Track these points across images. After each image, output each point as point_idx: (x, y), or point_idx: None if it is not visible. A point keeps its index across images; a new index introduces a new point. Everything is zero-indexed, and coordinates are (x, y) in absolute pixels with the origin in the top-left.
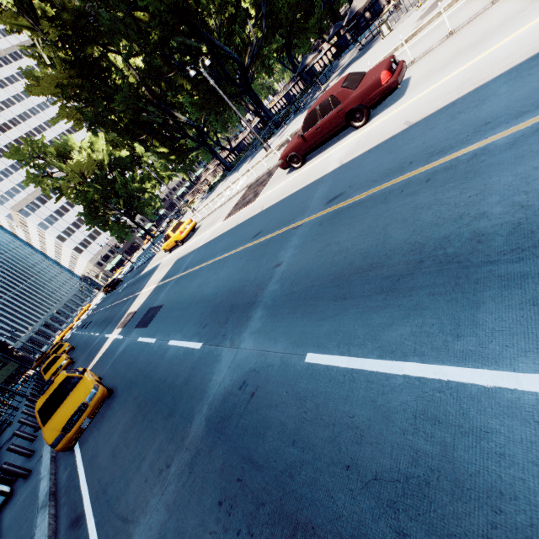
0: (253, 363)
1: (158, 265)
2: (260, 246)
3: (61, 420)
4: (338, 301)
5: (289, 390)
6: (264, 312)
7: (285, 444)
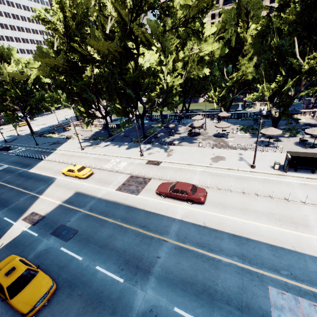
0: (154, 302)
1: (54, 179)
2: (147, 237)
3: (32, 299)
4: (183, 291)
5: None
6: (155, 280)
7: None
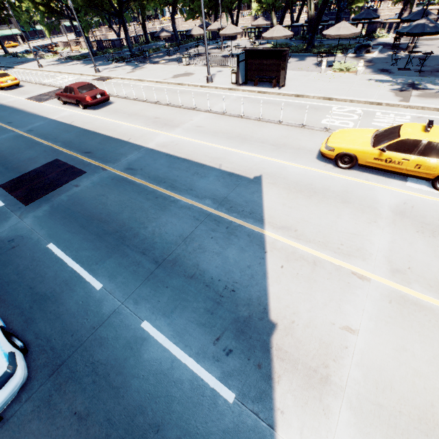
0: None
1: None
2: (1, 129)
3: None
4: None
5: None
6: None
7: None
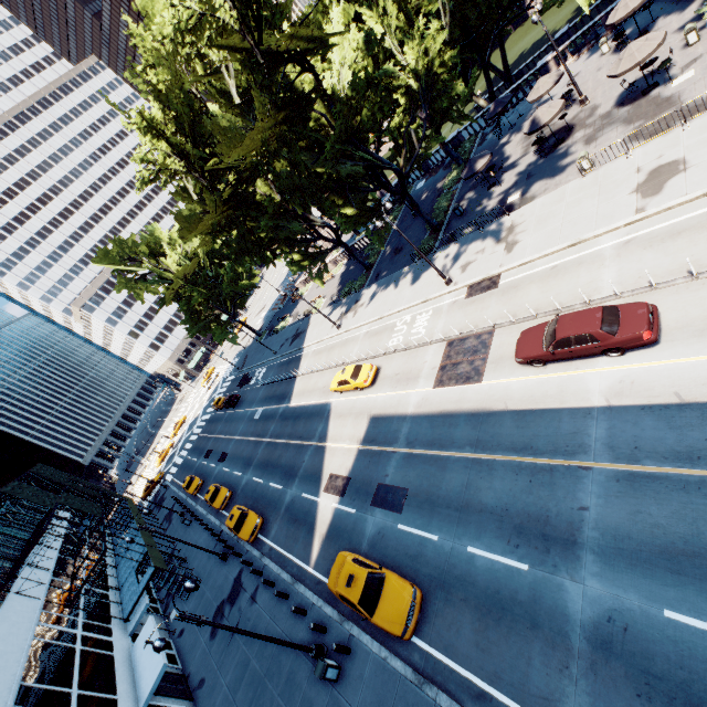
0: (610, 603)
1: (328, 407)
2: (540, 470)
3: (398, 616)
4: (675, 575)
5: (659, 633)
6: (595, 557)
7: (674, 667)
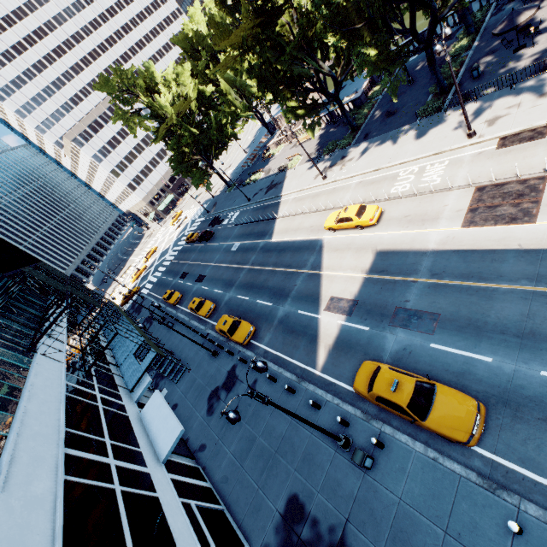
0: None
1: (320, 242)
2: None
3: (461, 424)
4: None
5: None
6: None
7: None
